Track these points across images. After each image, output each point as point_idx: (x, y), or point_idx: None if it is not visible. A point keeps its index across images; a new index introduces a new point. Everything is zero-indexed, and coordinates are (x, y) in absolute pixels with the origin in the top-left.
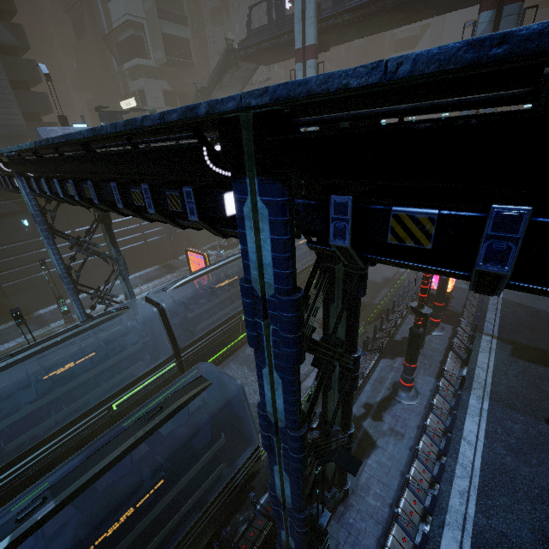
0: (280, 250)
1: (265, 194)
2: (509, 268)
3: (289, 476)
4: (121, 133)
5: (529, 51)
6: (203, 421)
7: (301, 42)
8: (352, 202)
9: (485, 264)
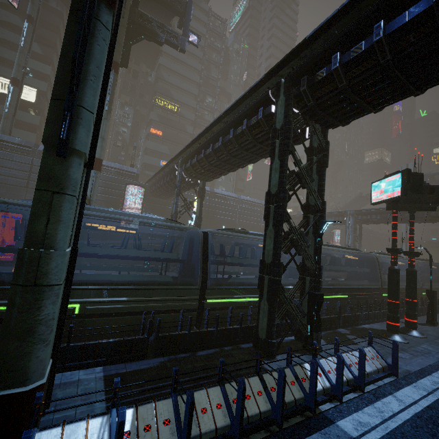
0: None
1: None
2: None
3: None
4: None
5: None
6: (434, 269)
7: None
8: None
9: None
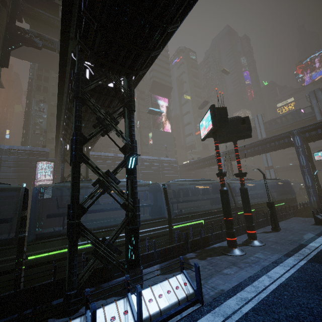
0: (300, 140)
1: (297, 136)
2: (320, 132)
3: (309, 175)
4: (267, 139)
5: (314, 123)
6: (283, 185)
7: (260, 137)
8: (307, 133)
9: (319, 132)
